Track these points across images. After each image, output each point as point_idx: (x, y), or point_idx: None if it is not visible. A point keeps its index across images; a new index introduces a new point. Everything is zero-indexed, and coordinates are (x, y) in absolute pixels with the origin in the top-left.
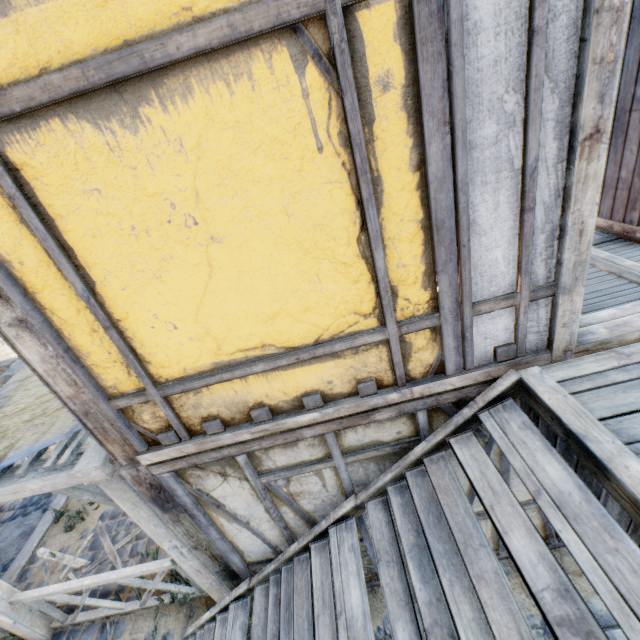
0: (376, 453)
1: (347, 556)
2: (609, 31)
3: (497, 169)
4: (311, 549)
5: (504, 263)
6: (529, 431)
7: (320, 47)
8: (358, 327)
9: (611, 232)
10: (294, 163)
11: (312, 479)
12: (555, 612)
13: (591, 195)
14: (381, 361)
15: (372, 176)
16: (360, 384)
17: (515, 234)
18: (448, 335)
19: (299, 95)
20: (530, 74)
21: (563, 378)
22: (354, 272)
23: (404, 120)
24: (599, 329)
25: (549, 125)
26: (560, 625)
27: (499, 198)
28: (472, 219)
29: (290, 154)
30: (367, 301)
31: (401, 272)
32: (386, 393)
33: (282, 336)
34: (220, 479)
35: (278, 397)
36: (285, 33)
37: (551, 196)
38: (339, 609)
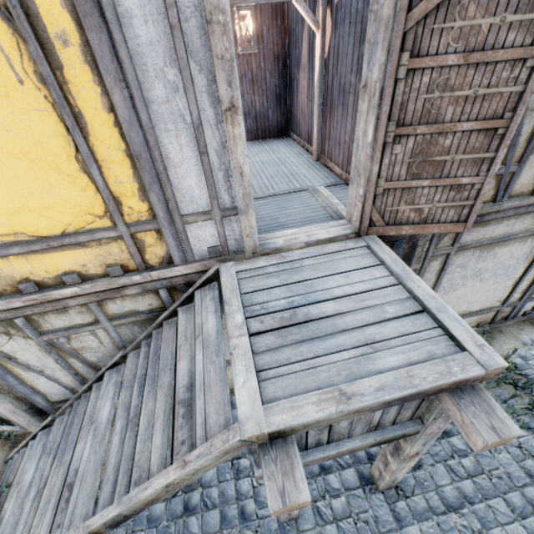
0: (135, 319)
1: (110, 388)
2: (222, 38)
3: (174, 121)
4: (93, 387)
5: (198, 189)
6: (213, 301)
7: None
8: (96, 225)
9: (342, 179)
10: (0, 89)
11: (90, 338)
12: (181, 397)
13: (242, 149)
14: (123, 252)
15: (74, 110)
16: (108, 268)
17: (201, 169)
18: (168, 236)
19: None
20: (178, 56)
21: (242, 269)
22: (81, 183)
23: (89, 72)
24: (280, 241)
25: (204, 96)
26: (180, 403)
27: (182, 142)
28: (165, 154)
29: None
30: (98, 206)
31: (120, 187)
32: (131, 275)
33: (31, 227)
34: (6, 338)
35: (42, 275)
36: None
37: (219, 146)
38: (94, 419)
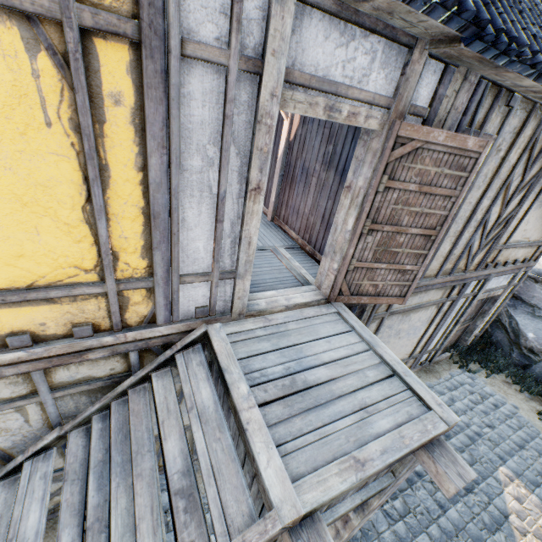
0: (88, 387)
1: (37, 484)
2: (265, 136)
3: (201, 189)
4: None
5: (204, 251)
6: (202, 367)
7: (56, 45)
8: (78, 279)
9: (297, 243)
10: (17, 125)
11: (12, 416)
12: (177, 486)
13: (256, 223)
14: (100, 309)
15: (101, 162)
16: (76, 328)
17: (212, 234)
18: (160, 295)
19: (29, 72)
20: (223, 139)
21: (232, 332)
22: (78, 233)
23: (132, 132)
24: (263, 302)
25: (235, 174)
26: (176, 494)
27: (202, 208)
28: (183, 217)
29: (13, 116)
30: (89, 259)
31: (123, 242)
32: (102, 336)
33: None
34: None
35: None
36: (17, 15)
37: (235, 216)
38: (11, 536)
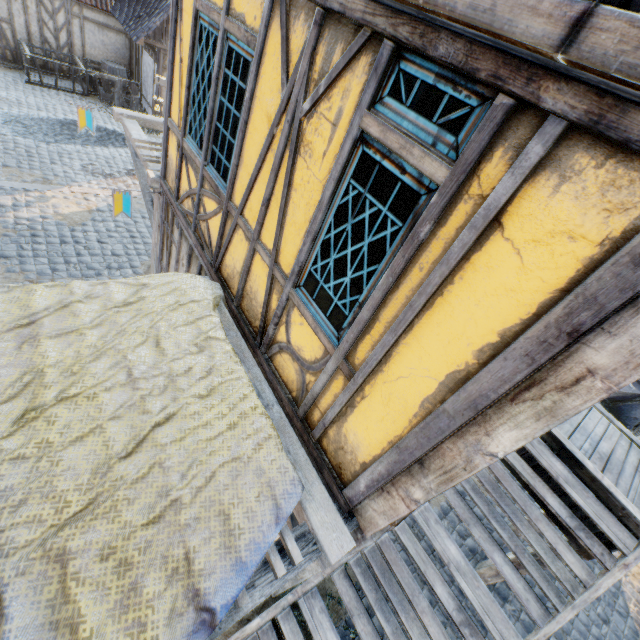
0: None
1: (436, 528)
2: None
3: None
4: (396, 531)
5: None
6: (542, 445)
7: None
8: None
9: None
10: None
11: None
12: (572, 525)
13: None
14: None
15: None
16: None
17: None
18: None
19: None
20: None
21: None
22: None
23: None
24: None
25: None
26: (575, 529)
27: None
28: None
29: None
30: None
31: None
32: None
33: None
34: None
35: None
36: None
37: None
38: (447, 561)
